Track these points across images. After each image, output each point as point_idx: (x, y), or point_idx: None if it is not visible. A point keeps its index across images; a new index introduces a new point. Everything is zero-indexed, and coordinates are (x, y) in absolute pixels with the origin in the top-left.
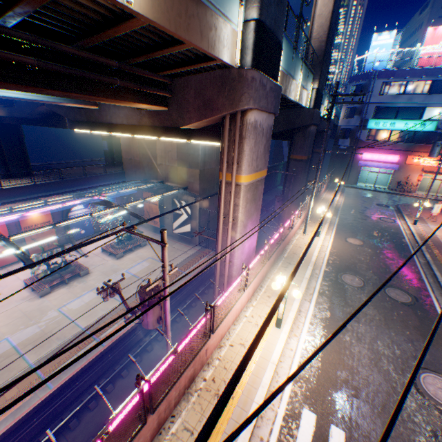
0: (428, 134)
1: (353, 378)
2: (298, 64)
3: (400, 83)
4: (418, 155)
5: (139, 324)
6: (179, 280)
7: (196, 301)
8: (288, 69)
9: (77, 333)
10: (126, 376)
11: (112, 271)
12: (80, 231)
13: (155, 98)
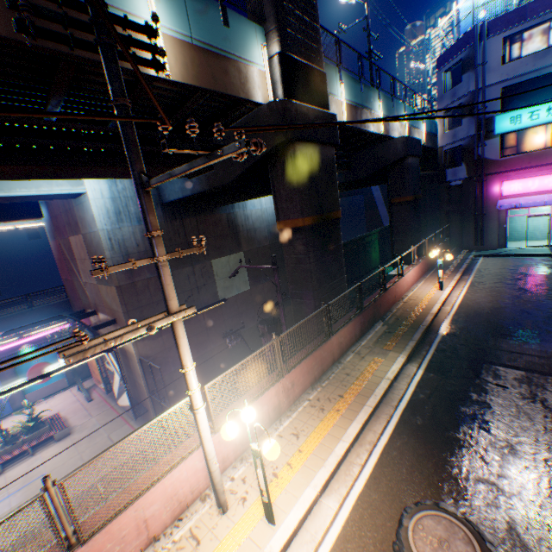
0: None
1: None
2: None
3: (547, 24)
4: None
5: None
6: None
7: None
8: None
9: None
10: None
11: None
12: None
13: None
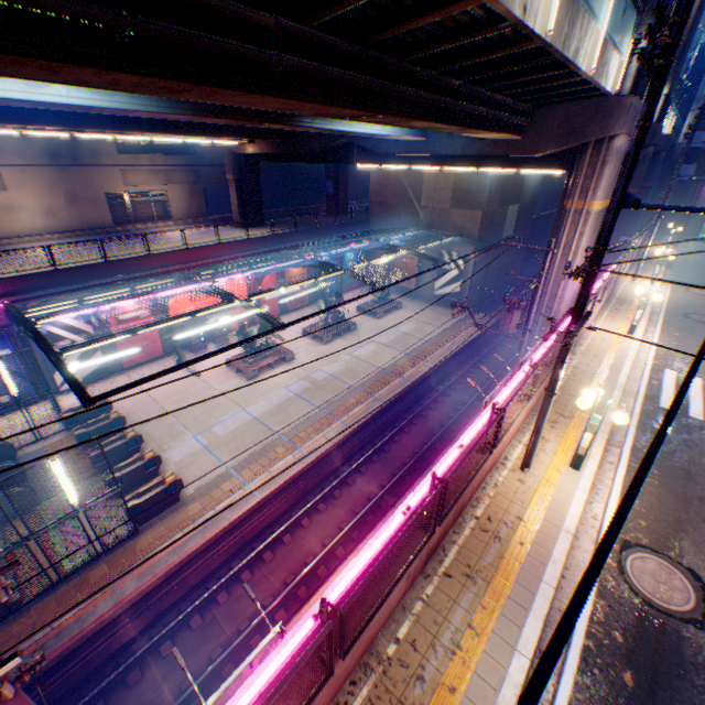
0: None
1: (704, 363)
2: None
3: None
4: None
5: (431, 372)
6: (458, 341)
7: (479, 364)
8: None
9: (378, 371)
10: (433, 409)
11: (379, 329)
12: (325, 289)
13: (515, 128)
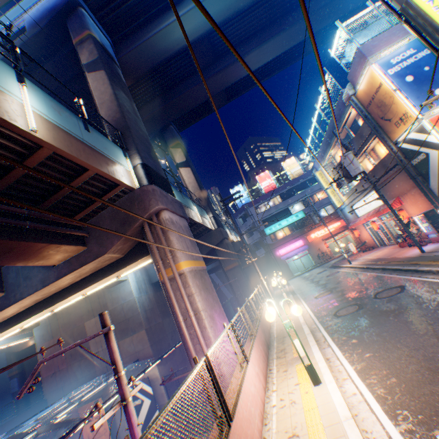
0: (304, 219)
1: (436, 360)
2: (189, 201)
3: (264, 203)
4: (311, 232)
5: None
6: None
7: None
8: (183, 202)
9: None
10: None
11: None
12: None
13: (71, 239)
